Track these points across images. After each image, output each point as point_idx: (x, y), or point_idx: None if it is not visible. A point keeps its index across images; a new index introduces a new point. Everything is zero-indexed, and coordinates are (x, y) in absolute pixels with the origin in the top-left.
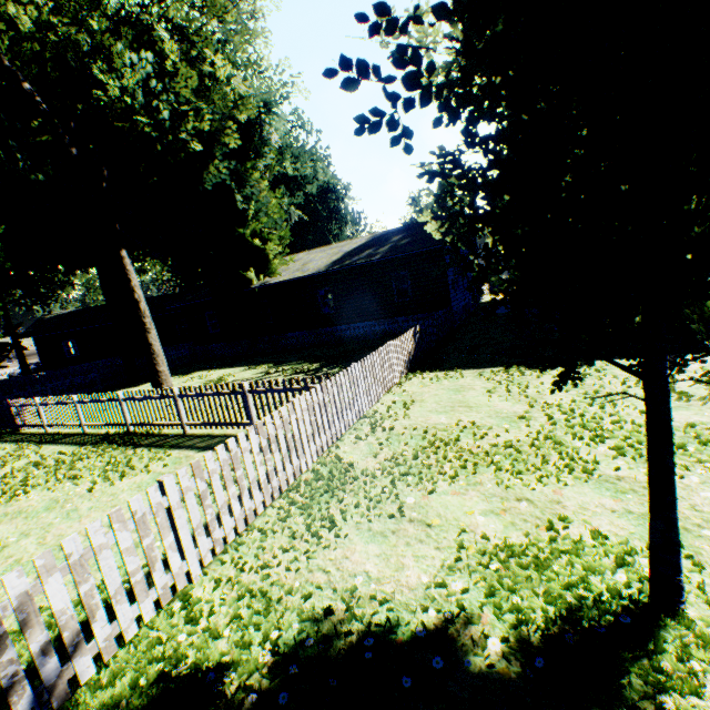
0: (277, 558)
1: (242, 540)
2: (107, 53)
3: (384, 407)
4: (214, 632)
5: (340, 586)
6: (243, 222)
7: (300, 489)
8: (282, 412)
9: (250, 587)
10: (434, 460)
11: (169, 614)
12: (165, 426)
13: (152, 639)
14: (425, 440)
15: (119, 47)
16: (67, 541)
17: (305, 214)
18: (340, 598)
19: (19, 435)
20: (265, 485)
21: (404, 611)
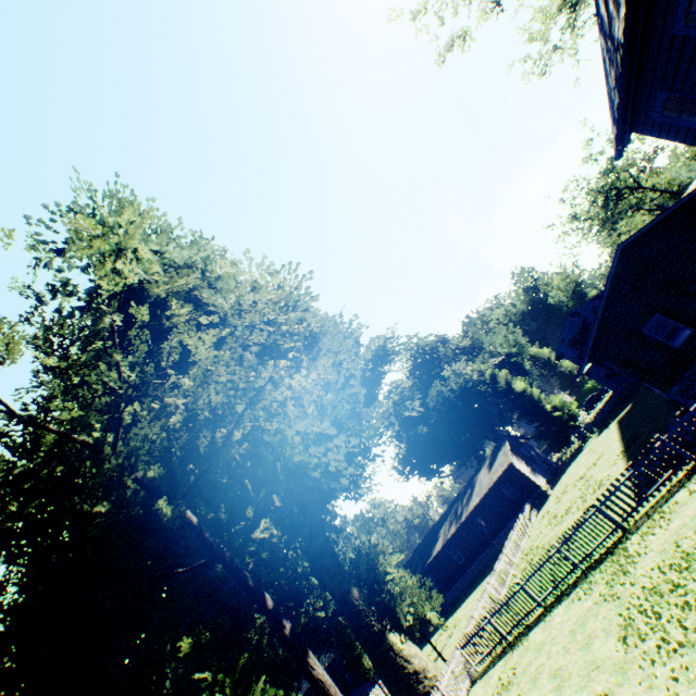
0: None
1: None
2: None
3: None
4: None
5: None
6: None
7: None
8: None
9: None
10: None
11: None
12: None
13: None
14: None
15: None
16: None
17: None
18: None
19: None
20: None
21: None
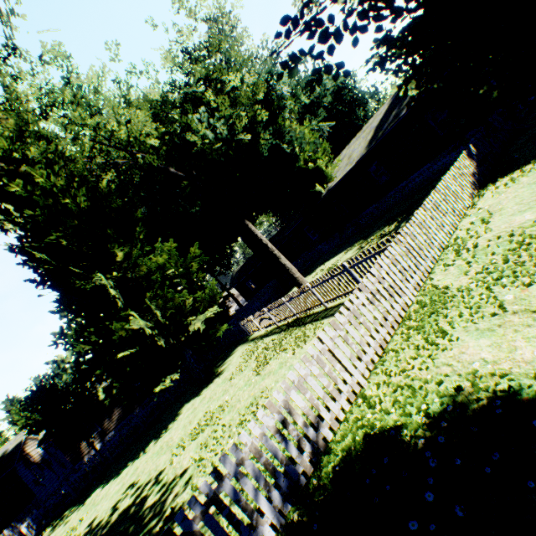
0: (410, 364)
1: (383, 359)
2: (187, 125)
3: (462, 232)
4: (385, 411)
5: (462, 372)
6: (295, 159)
7: (411, 318)
8: (372, 272)
9: (397, 384)
10: (526, 257)
11: (356, 405)
12: (314, 308)
13: (353, 418)
14: (512, 243)
15: (189, 118)
16: (289, 375)
17: (332, 121)
18: (464, 380)
19: (252, 337)
20: (383, 322)
21: (524, 379)
